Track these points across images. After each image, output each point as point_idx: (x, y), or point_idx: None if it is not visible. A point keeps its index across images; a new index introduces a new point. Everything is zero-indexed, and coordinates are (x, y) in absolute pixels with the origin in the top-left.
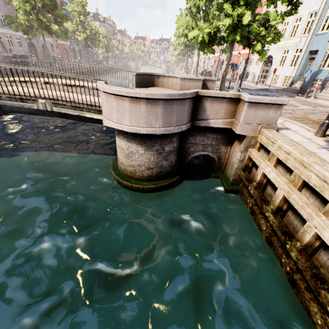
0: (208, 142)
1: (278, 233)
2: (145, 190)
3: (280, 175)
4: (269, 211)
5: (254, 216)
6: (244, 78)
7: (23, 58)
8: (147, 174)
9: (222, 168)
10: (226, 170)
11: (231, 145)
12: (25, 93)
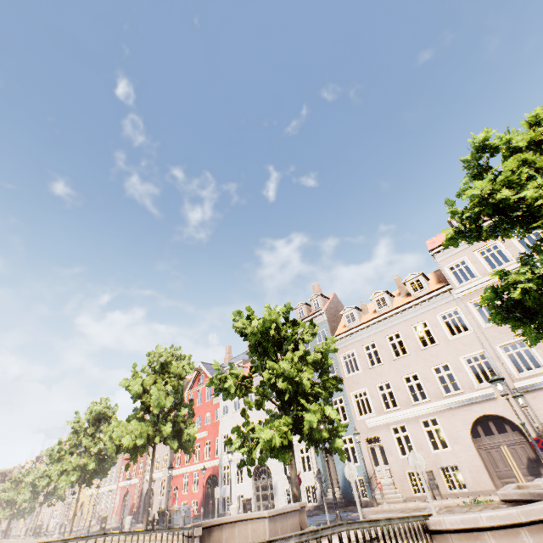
0: None
1: None
2: None
3: None
4: None
5: None
6: (222, 511)
7: None
8: None
9: None
10: None
11: None
12: None
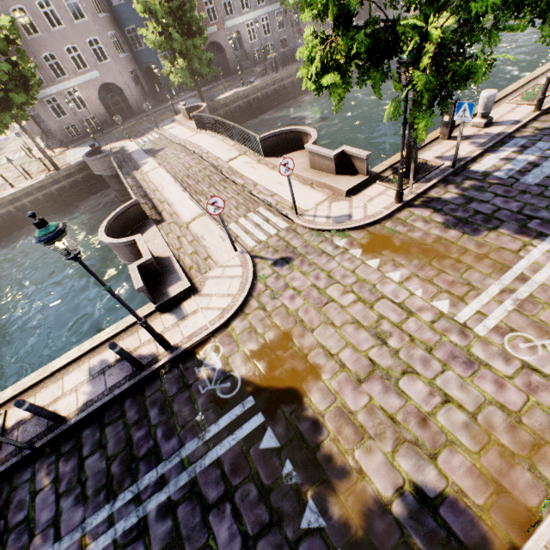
0: None
1: None
2: None
3: None
4: None
5: None
6: None
7: (292, 52)
8: None
9: None
10: None
11: None
12: (148, 182)
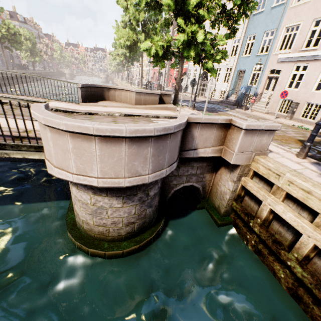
0: (193, 171)
1: (316, 293)
2: (125, 254)
3: (299, 216)
4: (291, 259)
5: (262, 257)
6: (185, 90)
7: None
8: (126, 231)
9: (206, 197)
10: (212, 199)
11: (216, 171)
12: None
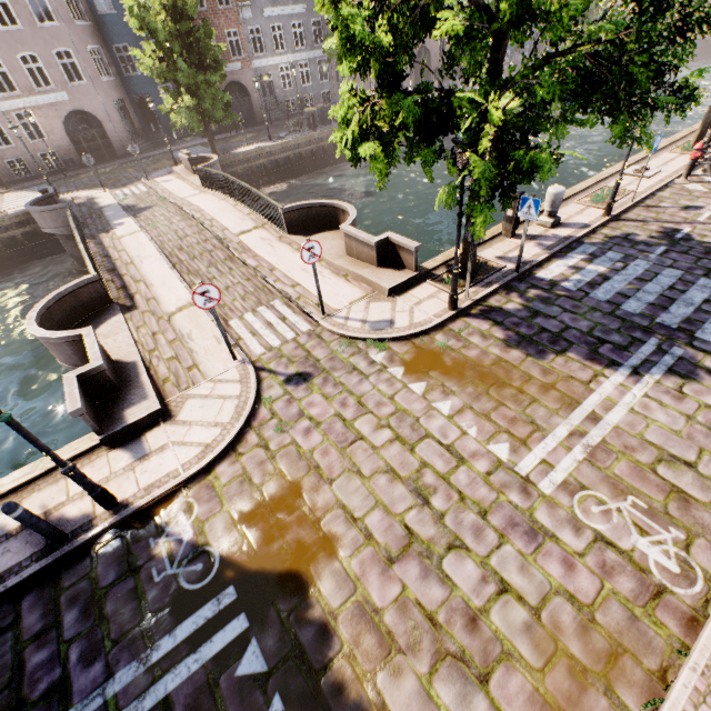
0: None
1: None
2: None
3: None
4: None
5: None
6: None
7: None
8: None
9: None
10: None
11: None
12: (120, 251)
